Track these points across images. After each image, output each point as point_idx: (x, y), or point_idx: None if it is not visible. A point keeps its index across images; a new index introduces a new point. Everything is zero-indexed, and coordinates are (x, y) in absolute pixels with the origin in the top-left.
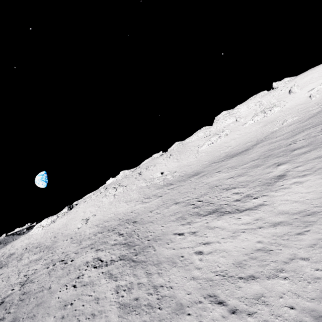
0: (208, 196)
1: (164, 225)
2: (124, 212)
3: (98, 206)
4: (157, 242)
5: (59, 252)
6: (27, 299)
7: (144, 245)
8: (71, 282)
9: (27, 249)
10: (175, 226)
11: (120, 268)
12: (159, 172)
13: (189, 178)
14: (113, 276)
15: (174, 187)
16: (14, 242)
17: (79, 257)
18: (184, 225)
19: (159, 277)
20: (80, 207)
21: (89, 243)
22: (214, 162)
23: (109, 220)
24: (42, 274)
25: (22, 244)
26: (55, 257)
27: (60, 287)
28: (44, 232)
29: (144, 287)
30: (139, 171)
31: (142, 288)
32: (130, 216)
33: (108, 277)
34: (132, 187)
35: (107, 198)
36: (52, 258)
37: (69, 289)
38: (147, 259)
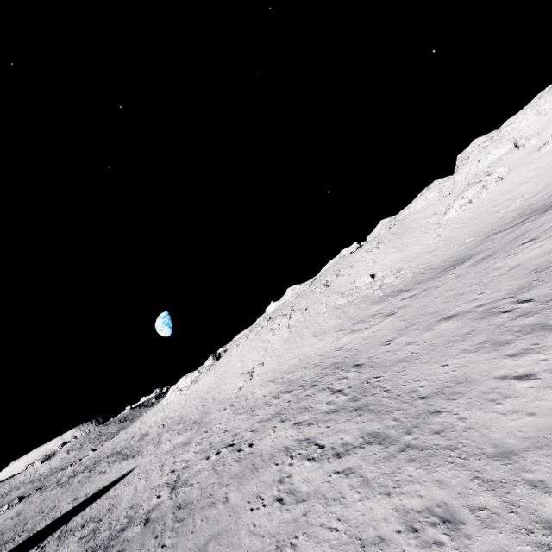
0: (545, 287)
1: (446, 362)
2: (319, 352)
3: (263, 349)
4: (453, 400)
5: (219, 430)
6: (190, 520)
7: (417, 410)
8: (269, 491)
9: (166, 427)
10: (487, 360)
11: (381, 463)
12: (366, 275)
13: (445, 272)
14: (374, 484)
15: (417, 294)
16: (144, 417)
17: (262, 438)
18: (519, 356)
19: (543, 494)
20: (233, 354)
21: (272, 411)
22: (493, 233)
23: (294, 370)
24: (201, 471)
25: (156, 419)
26: (213, 439)
27: (247, 499)
28: (183, 398)
29: (504, 522)
30: (323, 281)
31: (496, 524)
32: (336, 357)
33: (361, 486)
34: (318, 309)
35: (276, 335)
36: (210, 441)
37: (269, 506)
38: (452, 443)
